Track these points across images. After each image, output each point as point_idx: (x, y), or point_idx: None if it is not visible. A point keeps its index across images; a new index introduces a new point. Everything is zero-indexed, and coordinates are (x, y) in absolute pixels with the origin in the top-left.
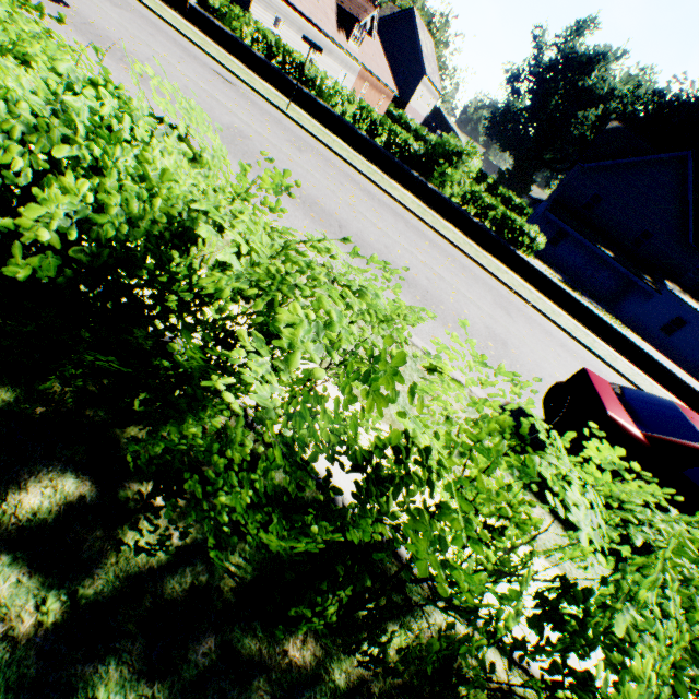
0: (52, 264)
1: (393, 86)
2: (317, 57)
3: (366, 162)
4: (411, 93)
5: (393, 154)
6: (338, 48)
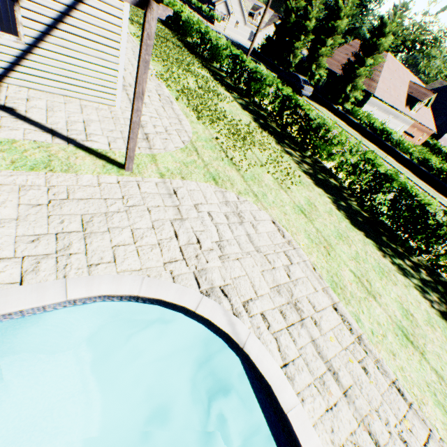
0: (443, 232)
1: (433, 128)
2: (388, 120)
3: (422, 182)
4: (446, 130)
5: (440, 179)
6: (402, 115)
